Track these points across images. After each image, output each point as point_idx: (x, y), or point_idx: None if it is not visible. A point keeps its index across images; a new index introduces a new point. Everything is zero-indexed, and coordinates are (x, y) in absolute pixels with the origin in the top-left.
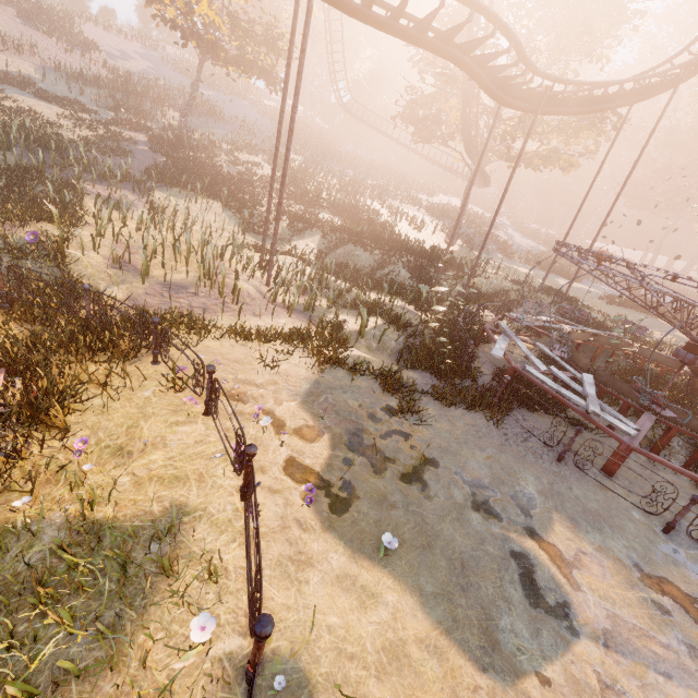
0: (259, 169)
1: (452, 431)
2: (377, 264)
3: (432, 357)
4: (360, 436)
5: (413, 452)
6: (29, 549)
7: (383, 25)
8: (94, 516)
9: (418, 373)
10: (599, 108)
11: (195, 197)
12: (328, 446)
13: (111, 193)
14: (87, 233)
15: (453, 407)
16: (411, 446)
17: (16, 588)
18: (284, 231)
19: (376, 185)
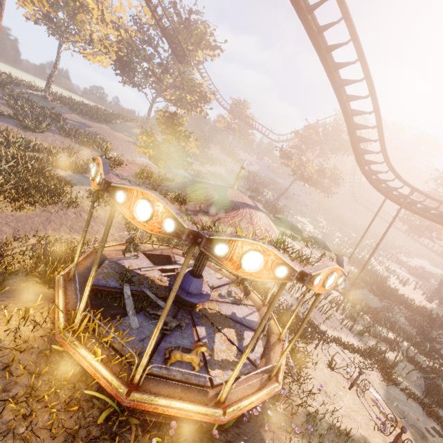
0: (306, 226)
1: None
2: (383, 307)
3: None
4: (426, 441)
5: None
6: (321, 426)
7: (430, 219)
8: (334, 423)
9: (442, 410)
10: None
11: None
12: (412, 439)
13: None
14: None
15: None
16: None
17: (327, 442)
18: None
19: (371, 246)
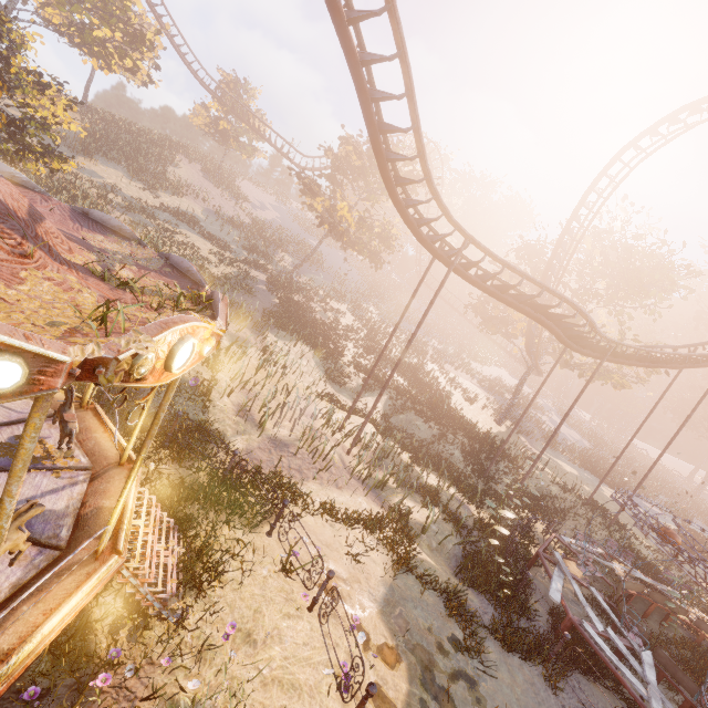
0: (343, 317)
1: (512, 687)
2: (434, 438)
3: (488, 575)
4: (431, 672)
5: (479, 707)
6: None
7: (491, 293)
8: None
9: (476, 594)
10: (654, 365)
11: (295, 343)
12: (406, 678)
13: (237, 331)
14: (224, 377)
15: (511, 652)
16: (477, 698)
17: None
18: (358, 386)
19: (437, 349)
